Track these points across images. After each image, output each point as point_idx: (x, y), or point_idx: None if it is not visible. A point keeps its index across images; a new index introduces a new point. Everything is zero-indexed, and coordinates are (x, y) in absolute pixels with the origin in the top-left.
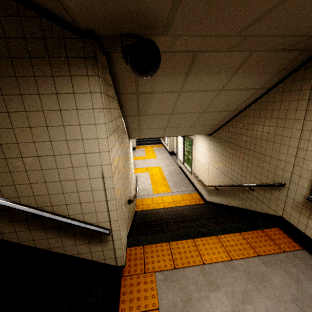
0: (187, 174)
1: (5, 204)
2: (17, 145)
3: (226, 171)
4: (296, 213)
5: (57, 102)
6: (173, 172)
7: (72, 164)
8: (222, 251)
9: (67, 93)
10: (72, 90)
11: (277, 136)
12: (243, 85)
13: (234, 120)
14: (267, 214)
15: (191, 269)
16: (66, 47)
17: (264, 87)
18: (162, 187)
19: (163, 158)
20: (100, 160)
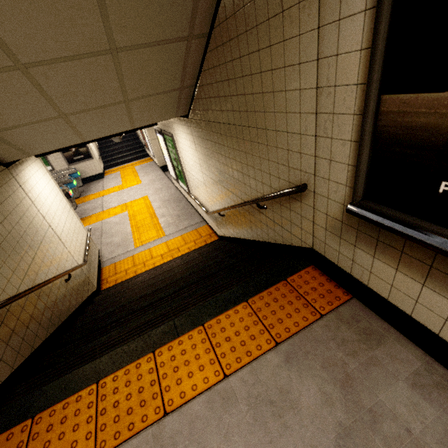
0: (187, 198)
1: None
2: None
3: (225, 180)
4: (334, 239)
5: None
6: (168, 200)
7: None
8: (209, 361)
9: None
10: None
11: (276, 73)
12: None
13: (206, 67)
14: (292, 246)
15: (135, 443)
16: None
17: None
18: (150, 232)
19: (152, 180)
20: None
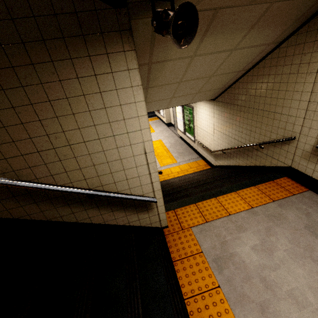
0: (190, 143)
1: (64, 190)
2: (63, 133)
3: (234, 134)
4: (305, 161)
5: (96, 84)
6: (174, 143)
7: (116, 145)
8: (243, 202)
9: (105, 73)
10: (110, 69)
11: (288, 92)
12: (256, 41)
13: (241, 81)
14: (277, 166)
15: (220, 220)
16: (99, 20)
17: (276, 41)
18: (168, 159)
19: (161, 130)
20: (142, 137)
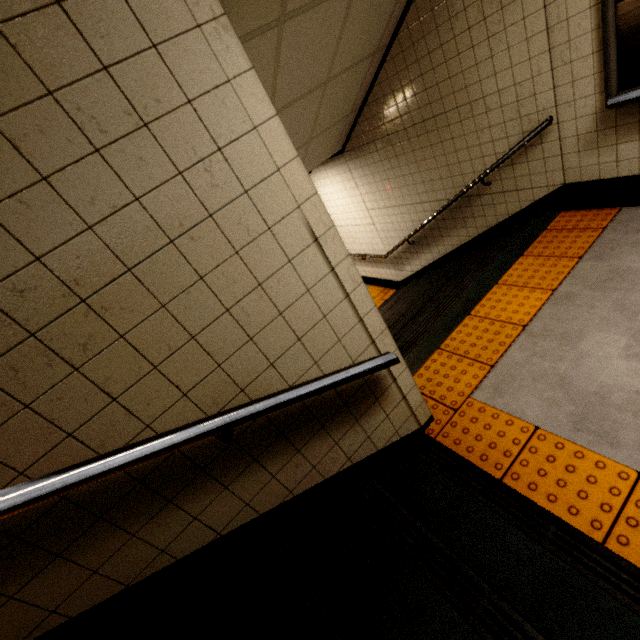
0: None
1: (139, 454)
2: (41, 265)
3: (415, 194)
4: (590, 155)
5: (78, 39)
6: None
7: (231, 243)
8: (528, 293)
9: None
10: None
11: (494, 39)
12: None
13: (382, 78)
14: (535, 202)
15: (516, 346)
16: None
17: None
18: None
19: None
20: (289, 192)
